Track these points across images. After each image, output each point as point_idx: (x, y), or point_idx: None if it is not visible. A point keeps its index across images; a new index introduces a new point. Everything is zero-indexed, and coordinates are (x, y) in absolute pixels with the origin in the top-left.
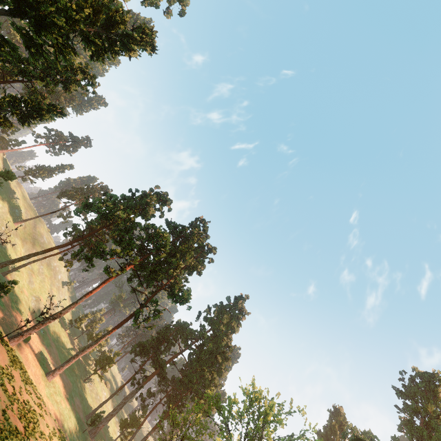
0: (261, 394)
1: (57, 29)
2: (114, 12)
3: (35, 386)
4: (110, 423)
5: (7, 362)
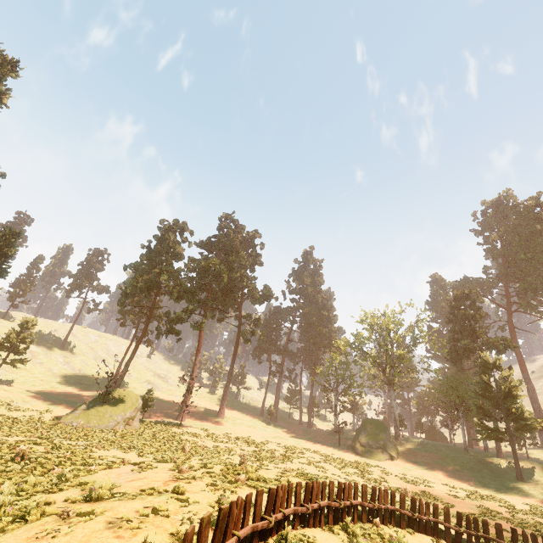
0: (375, 316)
1: None
2: None
3: (224, 428)
4: None
5: (201, 431)
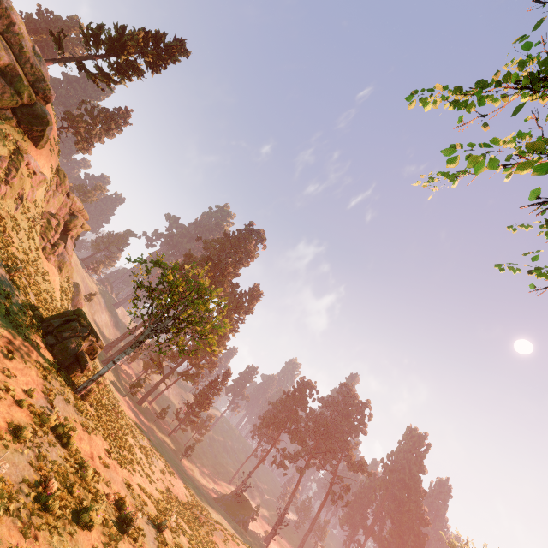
0: None
1: (221, 346)
2: (238, 307)
3: None
4: None
5: None
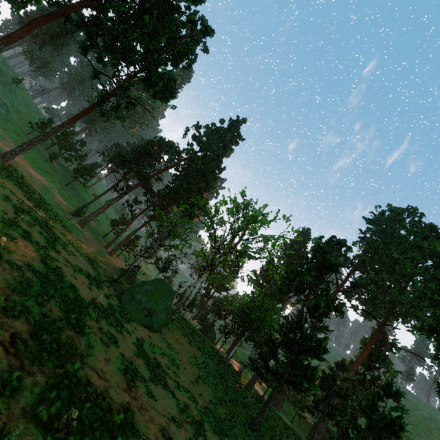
0: (250, 202)
1: None
2: None
3: None
4: (103, 223)
5: None
